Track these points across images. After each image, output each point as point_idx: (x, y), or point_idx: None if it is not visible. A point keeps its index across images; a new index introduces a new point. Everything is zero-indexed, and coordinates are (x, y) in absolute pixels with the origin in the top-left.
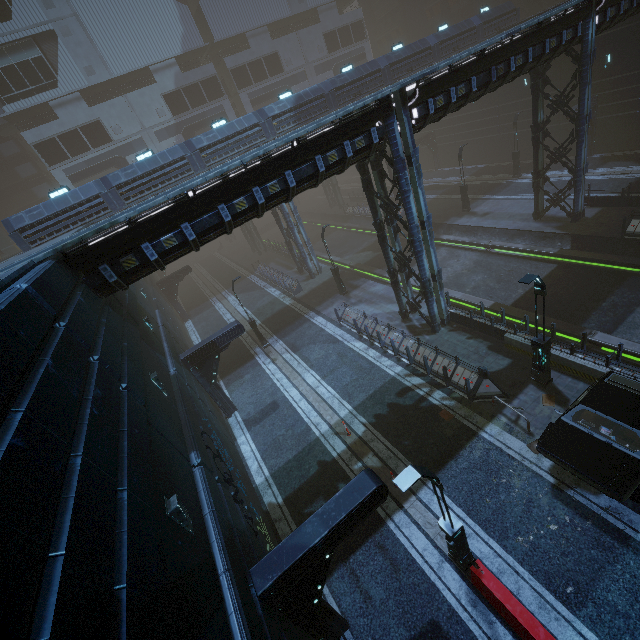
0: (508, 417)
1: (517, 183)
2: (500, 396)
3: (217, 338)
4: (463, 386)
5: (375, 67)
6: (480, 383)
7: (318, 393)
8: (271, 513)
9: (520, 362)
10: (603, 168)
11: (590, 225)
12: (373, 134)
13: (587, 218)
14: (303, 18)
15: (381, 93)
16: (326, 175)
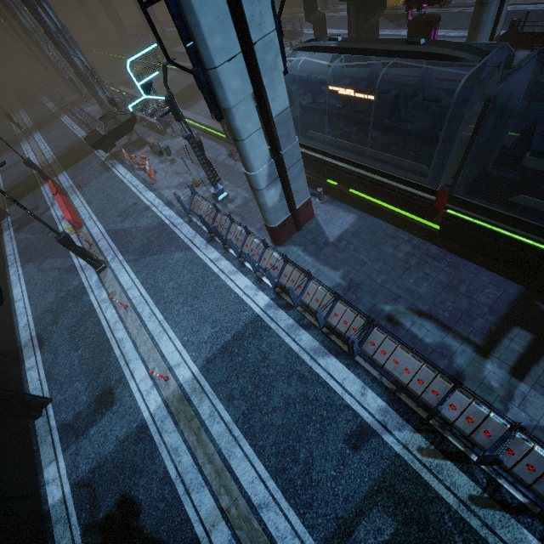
0: None
1: None
2: None
3: None
4: None
5: None
6: None
7: (43, 152)
8: None
9: None
10: None
11: None
12: None
13: None
14: None
15: None
16: None
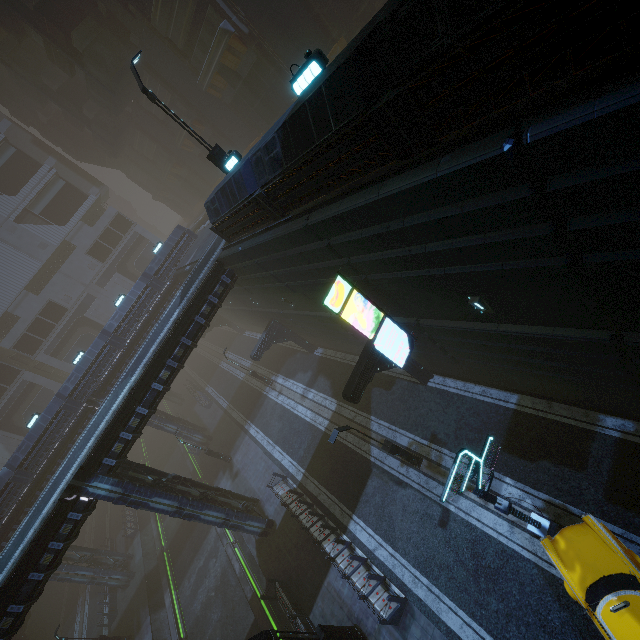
0: None
1: (268, 400)
2: None
3: None
4: None
5: (54, 410)
6: None
7: None
8: None
9: None
10: (313, 390)
11: (272, 550)
12: None
13: (275, 529)
14: (63, 246)
15: None
16: None
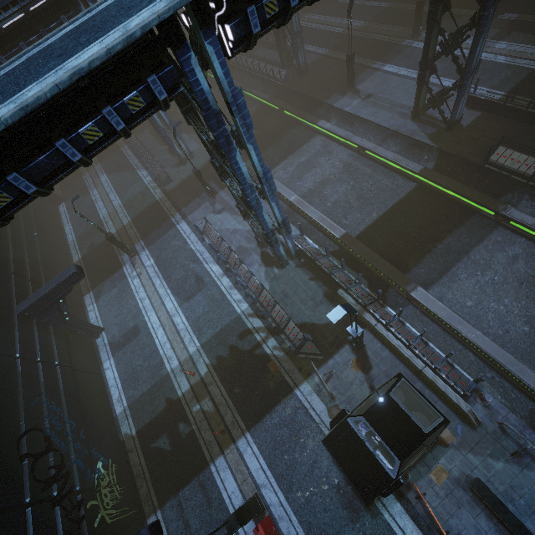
0: (320, 378)
1: (413, 48)
2: (319, 355)
3: (53, 288)
4: (292, 340)
5: None
6: (304, 344)
7: (174, 323)
8: (126, 443)
9: (346, 317)
10: (505, 42)
11: (461, 139)
12: (154, 86)
13: (462, 127)
14: None
15: (140, 25)
16: (94, 154)
